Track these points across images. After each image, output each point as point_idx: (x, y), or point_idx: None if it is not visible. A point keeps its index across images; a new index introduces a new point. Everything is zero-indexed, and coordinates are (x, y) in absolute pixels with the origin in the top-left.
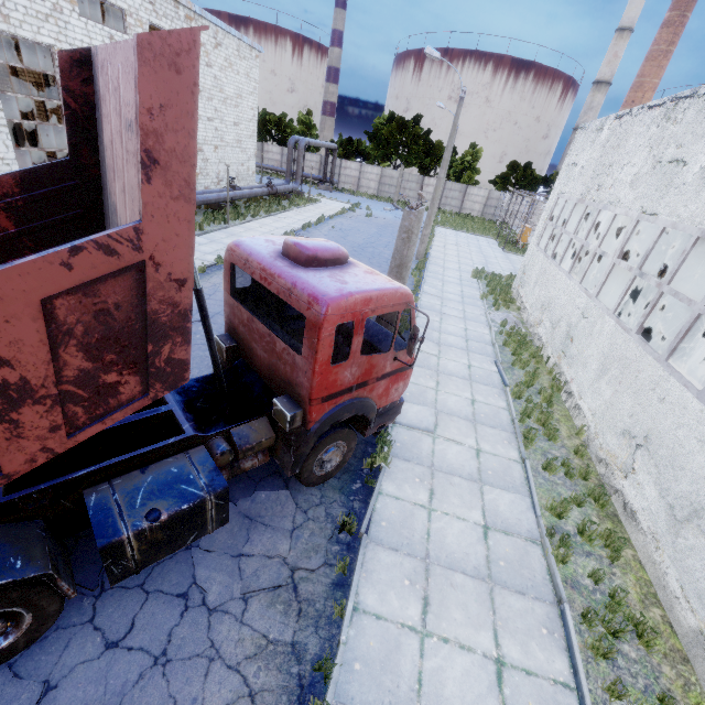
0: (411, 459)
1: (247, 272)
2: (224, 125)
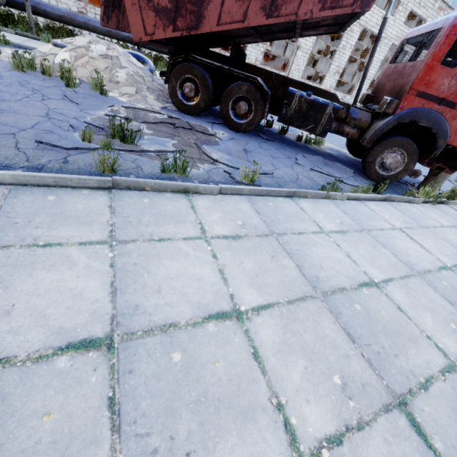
0: (447, 215)
1: (411, 36)
2: None
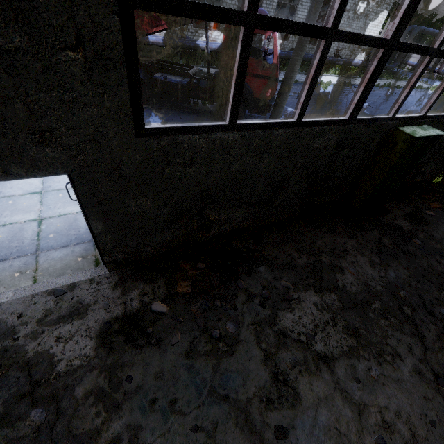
0: None
1: None
2: (356, 15)
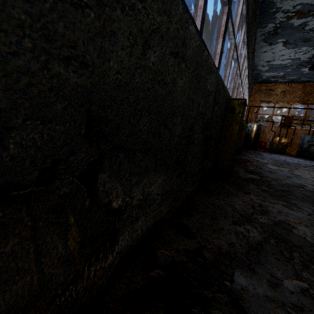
0: None
1: None
2: None
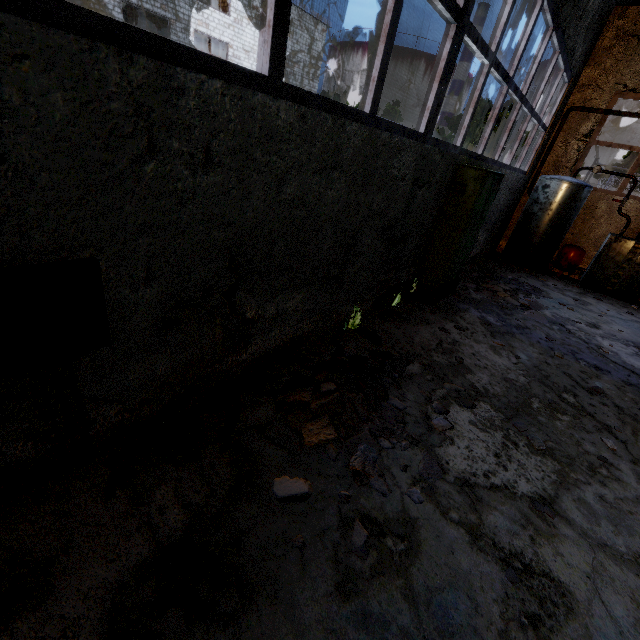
0: None
1: None
2: None
